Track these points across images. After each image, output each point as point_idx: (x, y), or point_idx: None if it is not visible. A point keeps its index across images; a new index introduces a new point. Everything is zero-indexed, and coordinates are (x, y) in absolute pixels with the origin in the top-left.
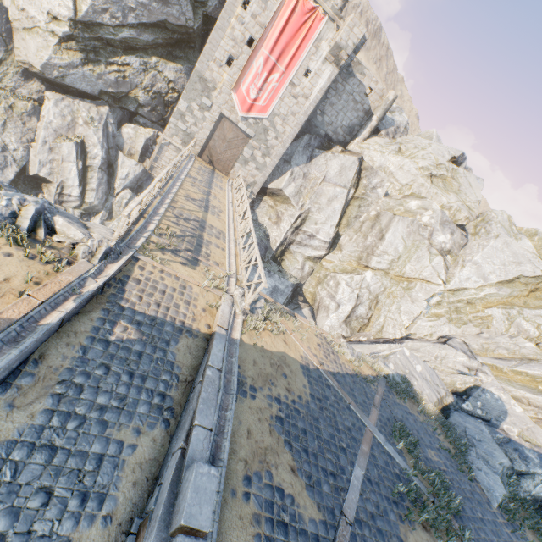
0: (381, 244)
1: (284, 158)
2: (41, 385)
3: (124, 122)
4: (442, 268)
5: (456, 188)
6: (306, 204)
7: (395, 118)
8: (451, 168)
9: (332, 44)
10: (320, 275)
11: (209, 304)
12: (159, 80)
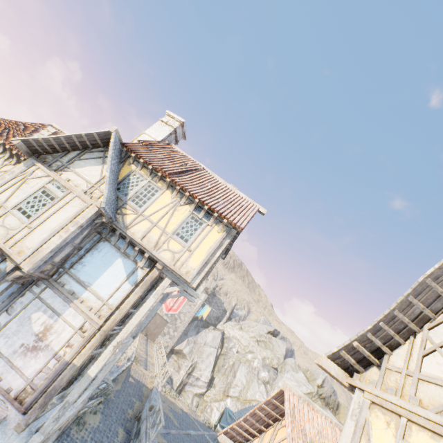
0: (234, 379)
1: (184, 332)
2: (119, 383)
3: None
4: (264, 391)
5: (272, 347)
6: (195, 358)
7: (239, 312)
8: (268, 336)
9: (204, 287)
10: (203, 406)
11: (151, 381)
12: None
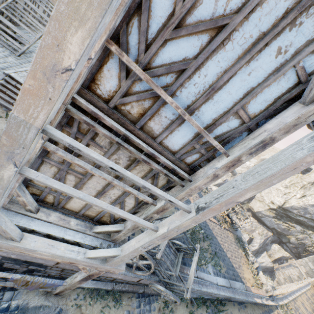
0: None
1: None
2: (244, 313)
3: (275, 242)
4: None
5: None
6: None
7: None
8: None
9: None
10: None
11: None
12: (307, 239)
